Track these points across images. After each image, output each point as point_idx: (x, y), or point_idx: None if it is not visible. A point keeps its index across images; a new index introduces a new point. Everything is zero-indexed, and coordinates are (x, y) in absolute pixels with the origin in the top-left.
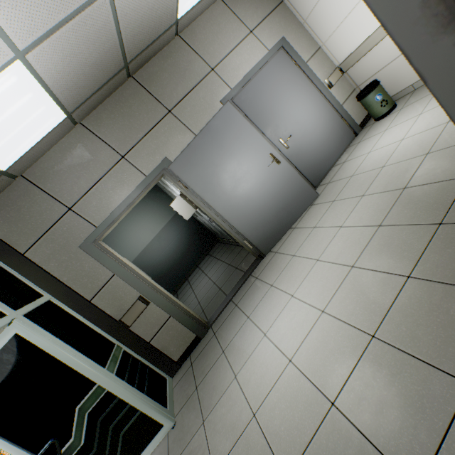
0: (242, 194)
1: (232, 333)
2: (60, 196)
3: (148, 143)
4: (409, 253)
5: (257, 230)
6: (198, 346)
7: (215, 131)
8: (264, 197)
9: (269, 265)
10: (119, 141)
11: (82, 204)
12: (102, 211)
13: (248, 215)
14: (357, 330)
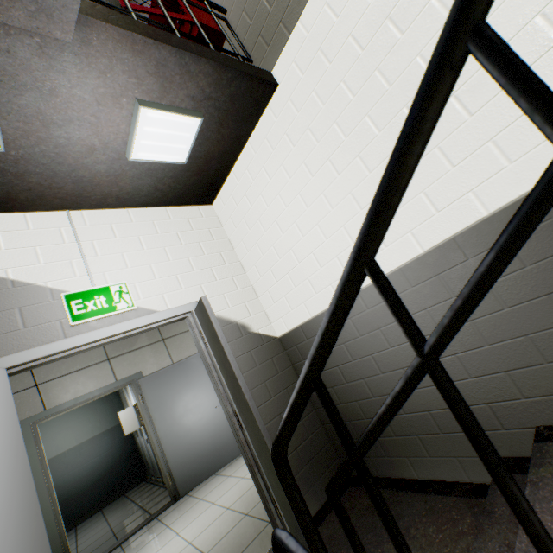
0: (186, 423)
1: None
2: (38, 372)
3: (134, 355)
4: (257, 499)
5: (184, 464)
6: None
7: (188, 365)
8: (203, 433)
9: (178, 507)
10: (114, 346)
11: (50, 384)
12: (61, 396)
13: (183, 445)
14: (201, 552)
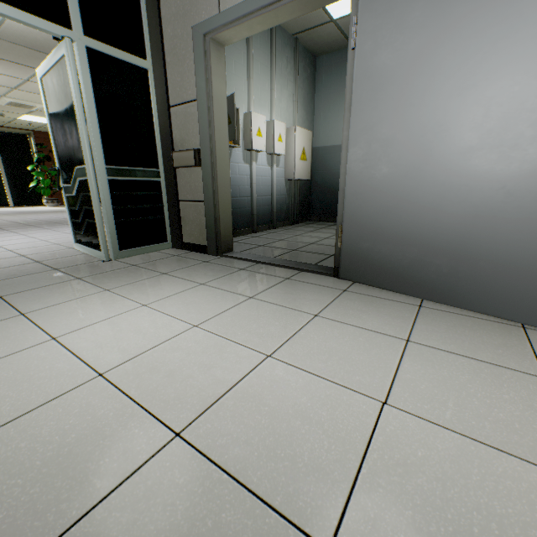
0: (416, 143)
1: (188, 275)
2: None
3: None
4: None
5: (366, 232)
6: (199, 254)
7: None
8: (447, 196)
9: (311, 286)
10: None
11: None
12: None
13: (383, 193)
14: None
